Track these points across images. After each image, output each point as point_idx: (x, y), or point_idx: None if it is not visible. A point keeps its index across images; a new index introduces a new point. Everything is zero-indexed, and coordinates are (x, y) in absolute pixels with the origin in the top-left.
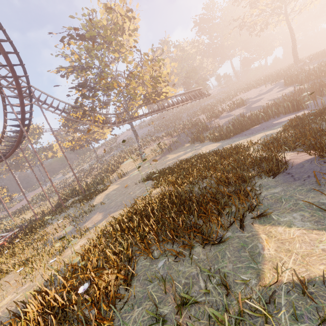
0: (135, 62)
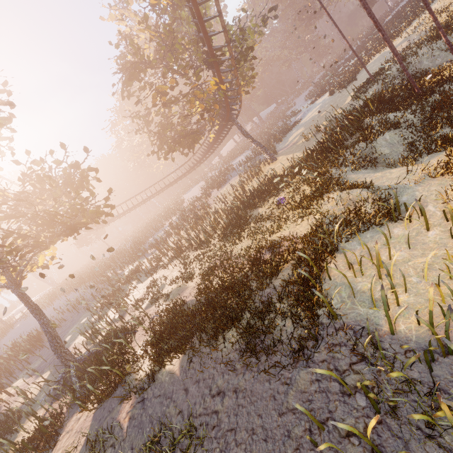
0: None
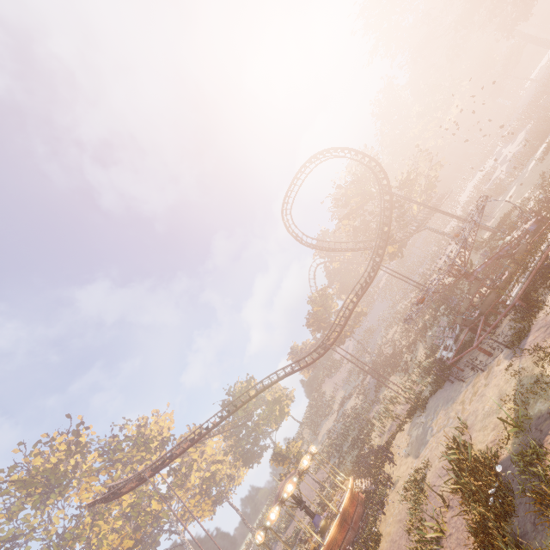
0: (405, 174)
